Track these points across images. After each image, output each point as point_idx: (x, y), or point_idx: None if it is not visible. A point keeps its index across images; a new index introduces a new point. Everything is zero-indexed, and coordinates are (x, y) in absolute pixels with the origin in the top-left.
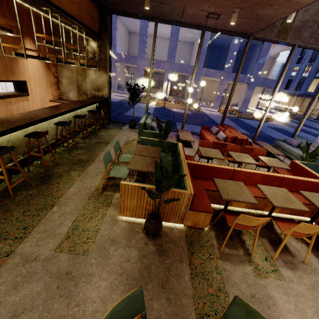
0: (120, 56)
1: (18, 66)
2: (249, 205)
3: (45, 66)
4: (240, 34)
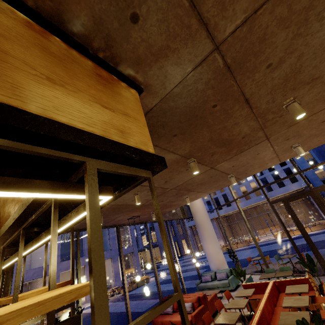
0: None
1: None
2: None
3: None
4: (140, 223)
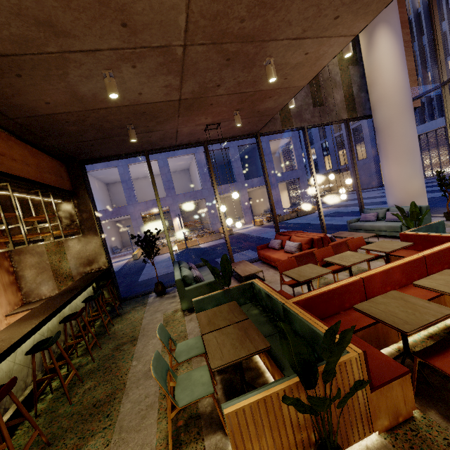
0: (103, 212)
1: None
2: None
3: None
4: (246, 135)
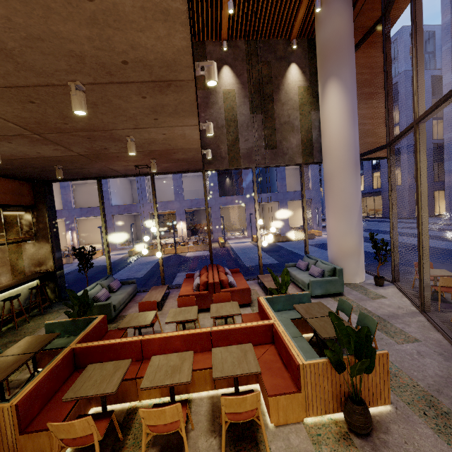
0: (117, 207)
1: None
2: (165, 390)
3: None
4: (191, 171)
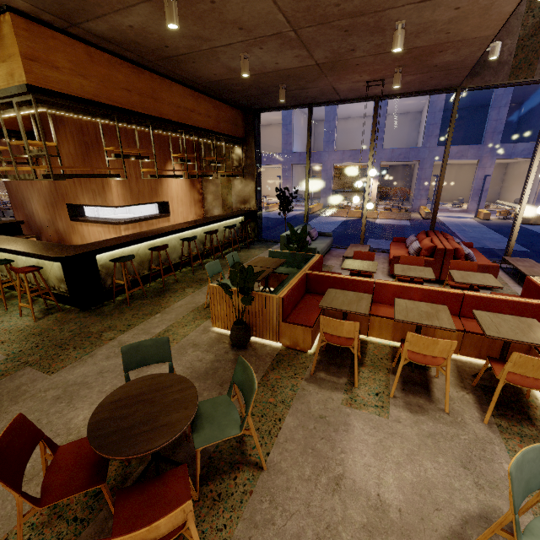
0: (298, 155)
1: (162, 188)
2: (397, 335)
3: (190, 183)
4: (438, 91)
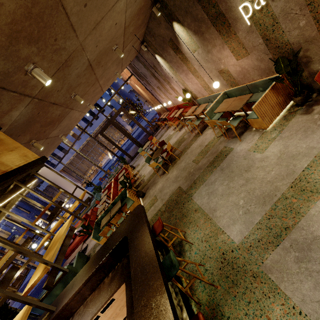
0: None
1: None
2: None
3: None
4: None
